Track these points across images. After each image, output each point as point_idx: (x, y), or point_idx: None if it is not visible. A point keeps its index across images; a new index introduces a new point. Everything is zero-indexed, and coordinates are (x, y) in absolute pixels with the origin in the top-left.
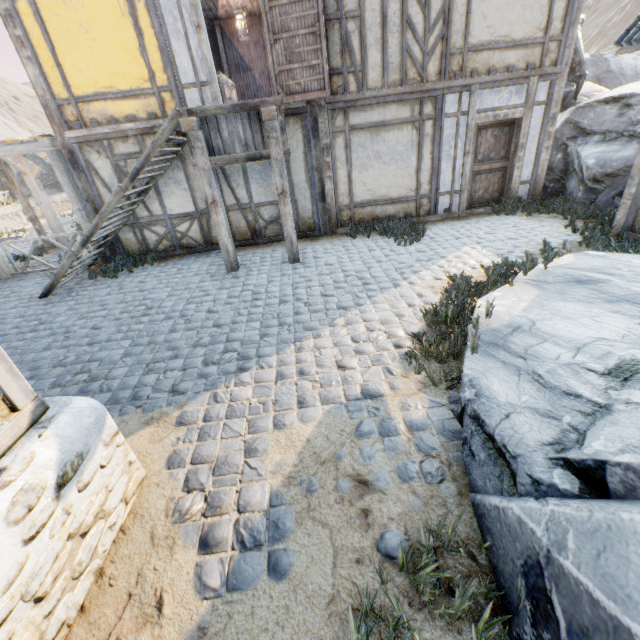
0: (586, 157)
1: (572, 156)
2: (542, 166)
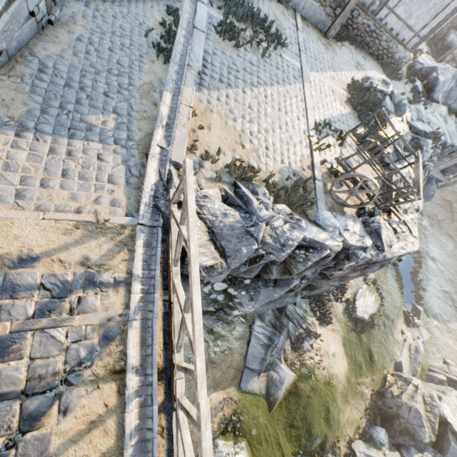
0: (450, 38)
1: (448, 35)
2: (441, 32)
